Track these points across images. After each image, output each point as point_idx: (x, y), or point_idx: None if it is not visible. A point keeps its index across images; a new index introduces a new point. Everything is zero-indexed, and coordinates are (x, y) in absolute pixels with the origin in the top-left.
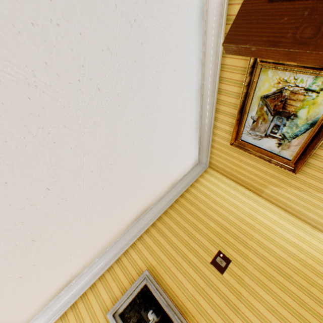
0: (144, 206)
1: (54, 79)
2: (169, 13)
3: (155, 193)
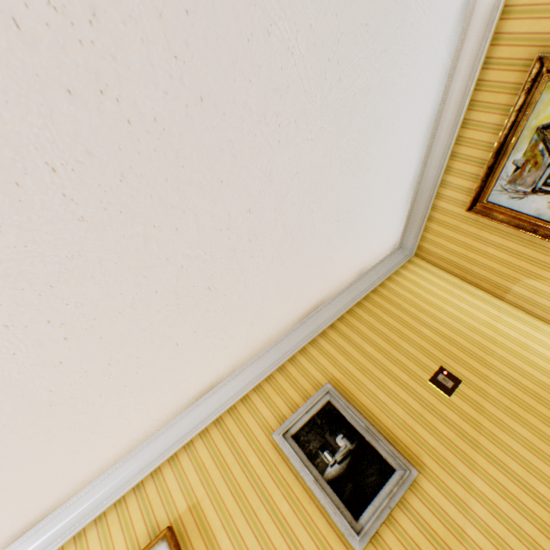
0: (320, 296)
1: (309, 50)
2: None
3: (339, 278)
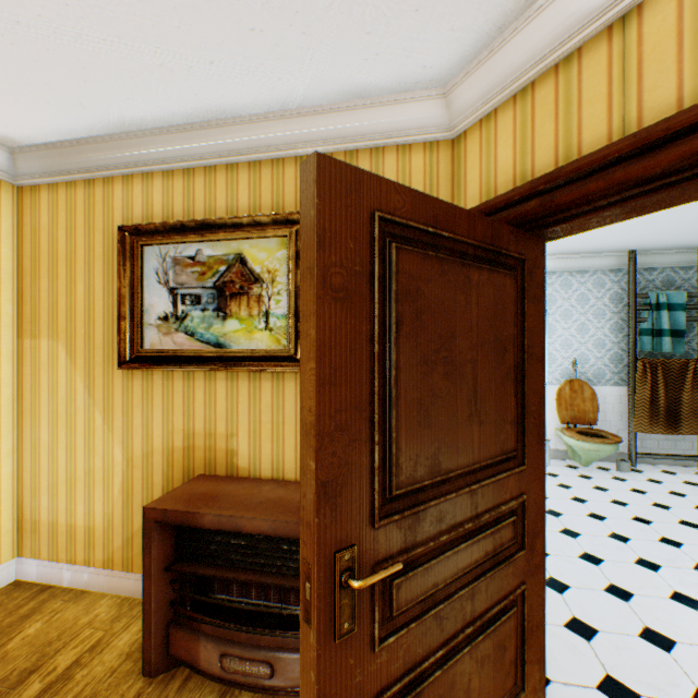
0: None
1: None
2: (364, 8)
3: None
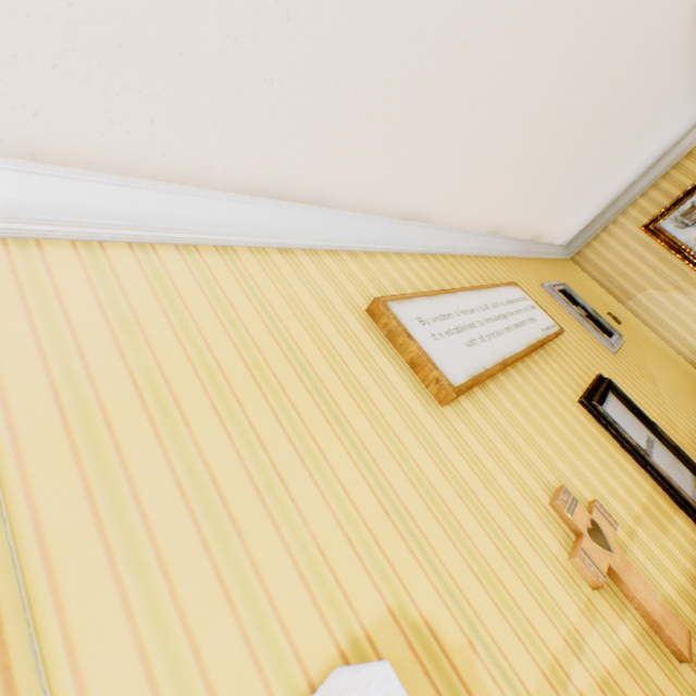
0: (545, 232)
1: None
2: None
3: (556, 228)
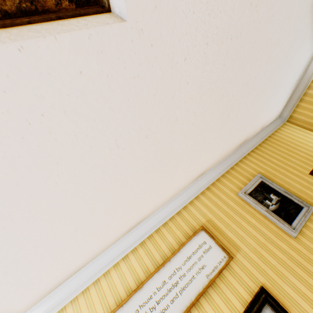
0: (247, 136)
1: None
2: None
3: (256, 127)
